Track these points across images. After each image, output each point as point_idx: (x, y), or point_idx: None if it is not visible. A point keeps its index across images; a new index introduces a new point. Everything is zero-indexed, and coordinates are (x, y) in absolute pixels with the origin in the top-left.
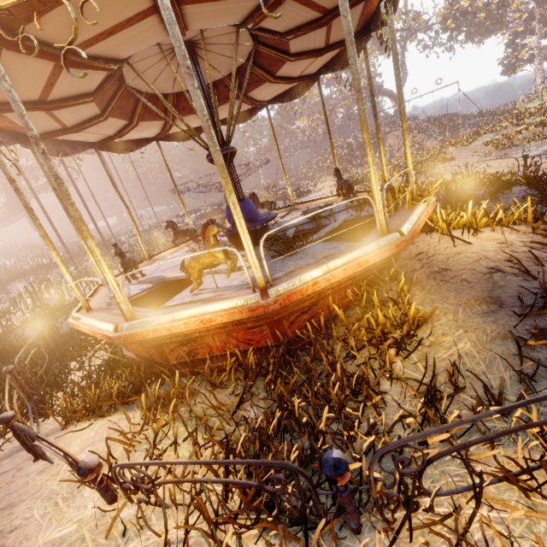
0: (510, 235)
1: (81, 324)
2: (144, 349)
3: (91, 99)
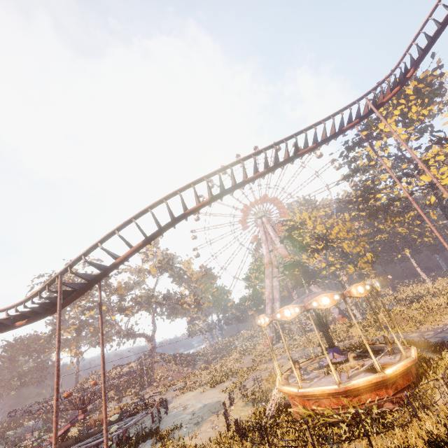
0: None
1: (396, 368)
2: (407, 378)
3: None
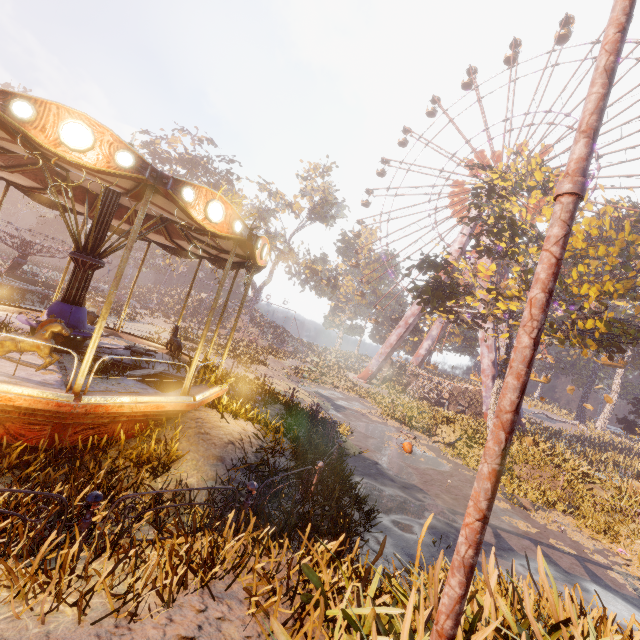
0: (250, 427)
1: None
2: None
3: (2, 151)
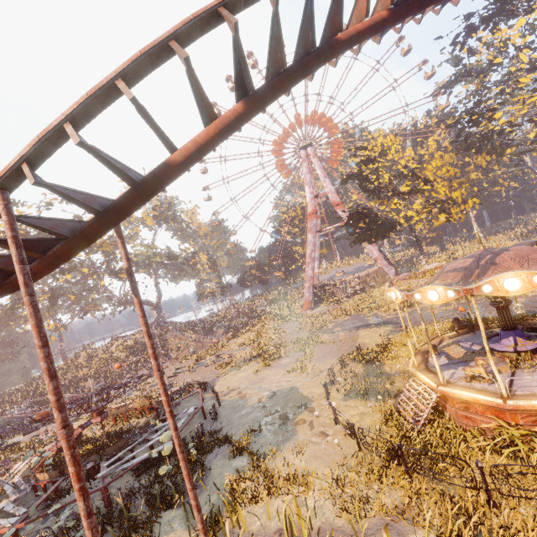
0: None
1: None
2: None
3: None
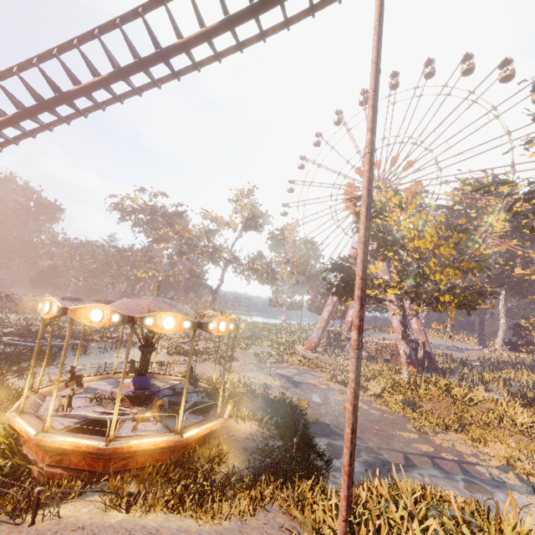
0: (253, 425)
1: (59, 441)
2: (90, 462)
3: None
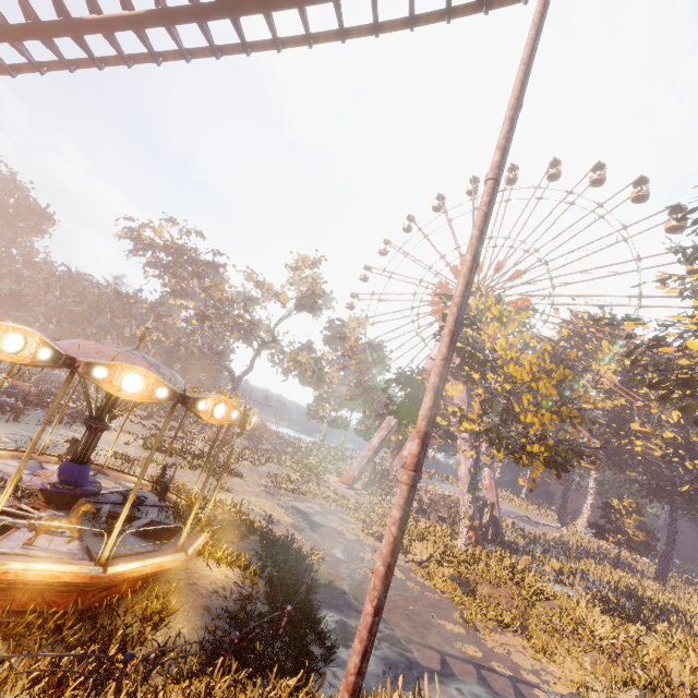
0: (231, 574)
1: None
2: None
3: None
